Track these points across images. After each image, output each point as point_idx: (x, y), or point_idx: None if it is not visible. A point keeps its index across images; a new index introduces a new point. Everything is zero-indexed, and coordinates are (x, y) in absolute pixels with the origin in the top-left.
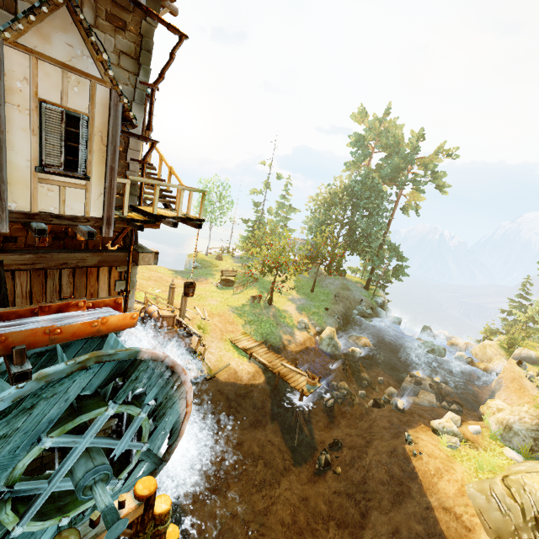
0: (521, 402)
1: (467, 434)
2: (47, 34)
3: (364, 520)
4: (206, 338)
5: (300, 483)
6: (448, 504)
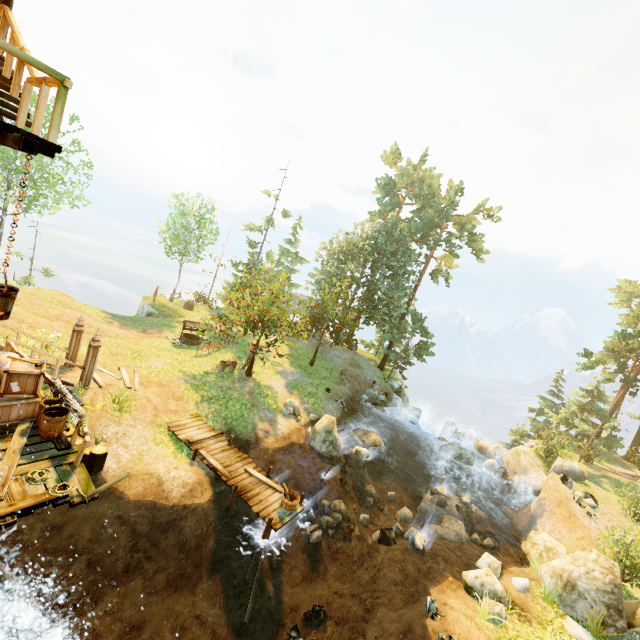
0: (573, 536)
1: (512, 593)
2: None
3: None
4: (124, 419)
5: None
6: None
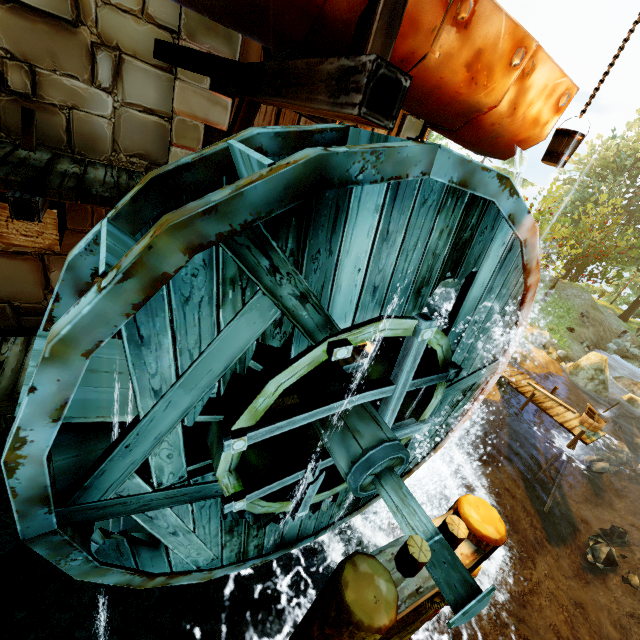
0: None
1: None
2: None
3: None
4: None
5: (561, 574)
6: None
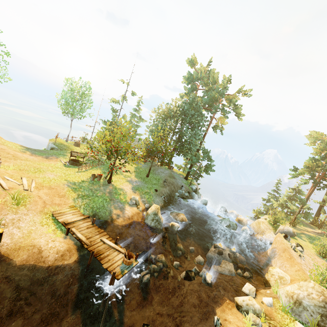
0: (293, 269)
1: (263, 307)
2: None
3: None
4: (20, 210)
5: None
6: None
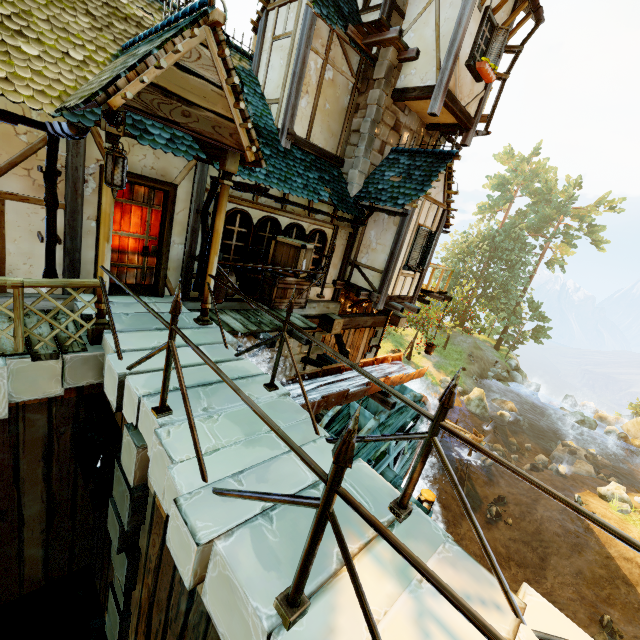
0: None
1: (634, 504)
2: (432, 183)
3: (543, 563)
4: None
5: None
6: (629, 555)
